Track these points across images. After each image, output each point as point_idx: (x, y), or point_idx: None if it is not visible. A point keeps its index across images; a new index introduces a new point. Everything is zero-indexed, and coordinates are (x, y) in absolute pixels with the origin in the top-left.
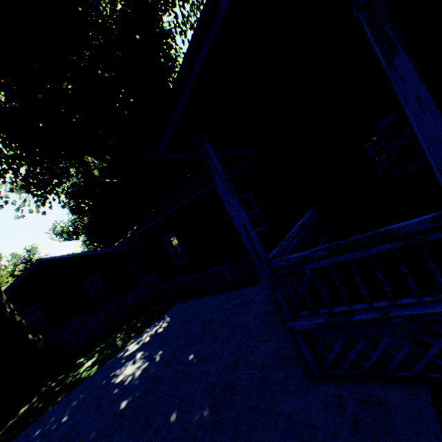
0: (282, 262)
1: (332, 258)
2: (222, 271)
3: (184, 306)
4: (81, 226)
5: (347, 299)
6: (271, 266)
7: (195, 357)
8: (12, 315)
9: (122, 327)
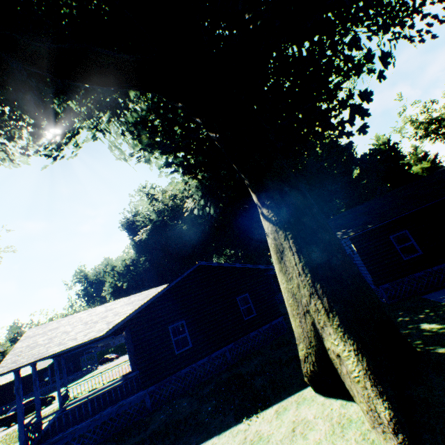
0: None
1: None
2: None
3: None
4: (135, 268)
5: None
6: None
7: None
8: None
9: None
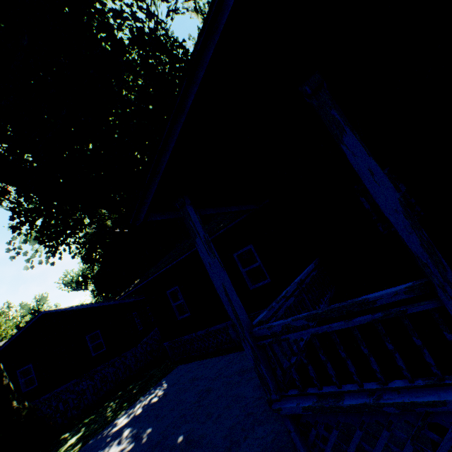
0: (265, 330)
1: (315, 328)
2: (226, 329)
3: (184, 369)
4: (91, 276)
5: (335, 377)
6: (254, 334)
7: (184, 439)
8: (0, 377)
9: (117, 393)
